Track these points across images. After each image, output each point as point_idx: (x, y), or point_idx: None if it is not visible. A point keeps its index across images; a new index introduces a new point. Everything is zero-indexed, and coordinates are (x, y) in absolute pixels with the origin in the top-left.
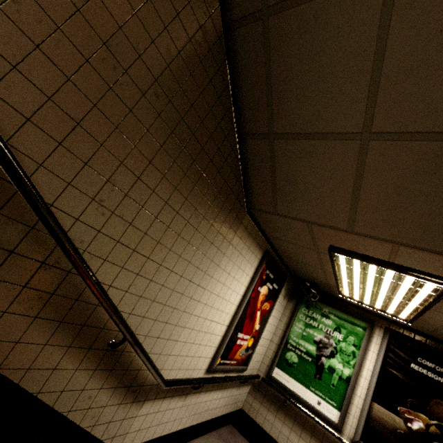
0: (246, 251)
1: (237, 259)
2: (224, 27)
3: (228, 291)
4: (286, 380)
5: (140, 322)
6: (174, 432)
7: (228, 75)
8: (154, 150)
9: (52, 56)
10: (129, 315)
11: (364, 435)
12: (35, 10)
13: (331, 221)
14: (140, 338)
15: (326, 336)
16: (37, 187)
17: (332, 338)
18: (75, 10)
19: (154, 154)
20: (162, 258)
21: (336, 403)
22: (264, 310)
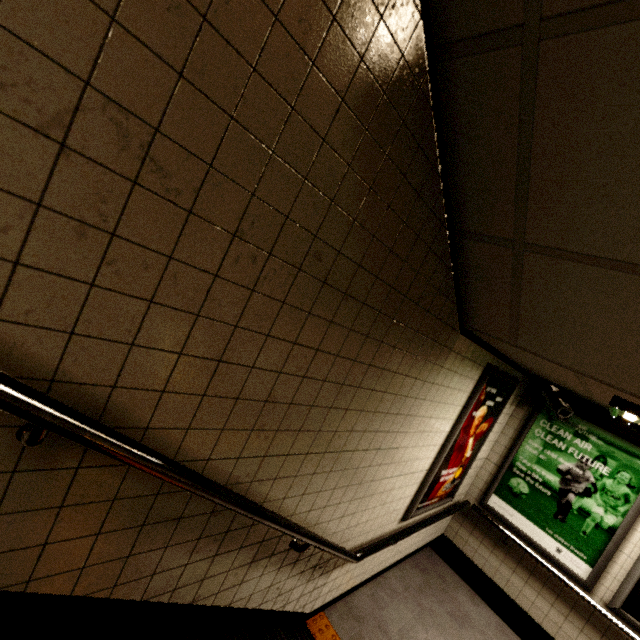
0: (457, 380)
1: (442, 396)
2: (430, 56)
3: (428, 435)
4: (508, 513)
5: (321, 512)
6: (366, 580)
7: (435, 144)
8: (321, 332)
9: (171, 300)
10: (309, 512)
11: (628, 604)
12: (136, 254)
13: (626, 385)
14: (323, 525)
15: (579, 465)
16: (190, 451)
17: (590, 470)
18: (185, 215)
19: (321, 337)
20: (341, 444)
21: (587, 556)
22: (479, 433)
